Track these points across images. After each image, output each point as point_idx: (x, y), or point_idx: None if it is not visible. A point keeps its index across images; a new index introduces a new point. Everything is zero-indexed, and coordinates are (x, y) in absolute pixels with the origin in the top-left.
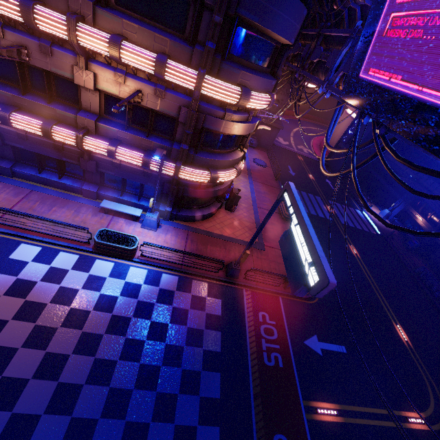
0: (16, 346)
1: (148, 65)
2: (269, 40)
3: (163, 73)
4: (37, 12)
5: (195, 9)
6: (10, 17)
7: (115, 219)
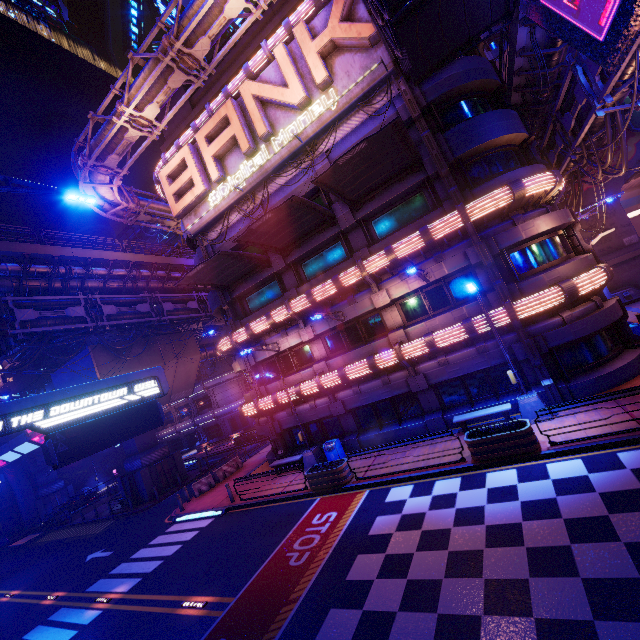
0: (437, 578)
1: (417, 241)
2: (500, 149)
3: (431, 235)
4: (341, 277)
5: (427, 190)
6: (329, 298)
7: None
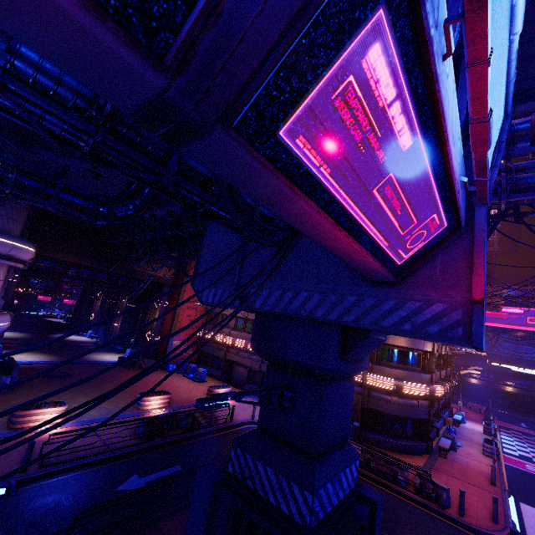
0: None
1: None
2: None
3: None
4: None
5: None
6: None
7: (462, 426)
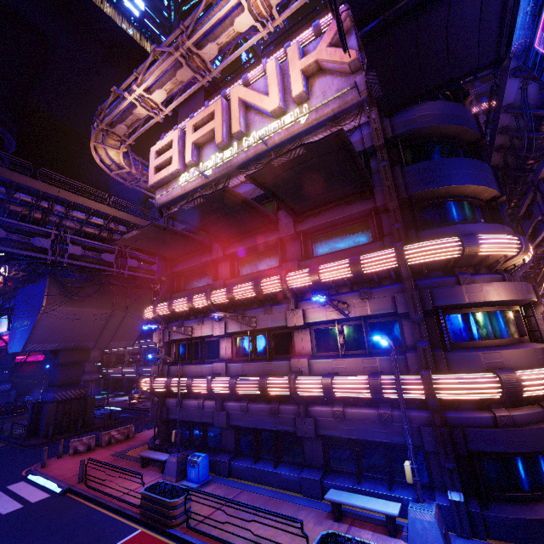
0: None
1: (344, 269)
2: (462, 198)
3: (360, 266)
4: (263, 282)
5: (373, 220)
6: (248, 299)
7: (354, 531)
